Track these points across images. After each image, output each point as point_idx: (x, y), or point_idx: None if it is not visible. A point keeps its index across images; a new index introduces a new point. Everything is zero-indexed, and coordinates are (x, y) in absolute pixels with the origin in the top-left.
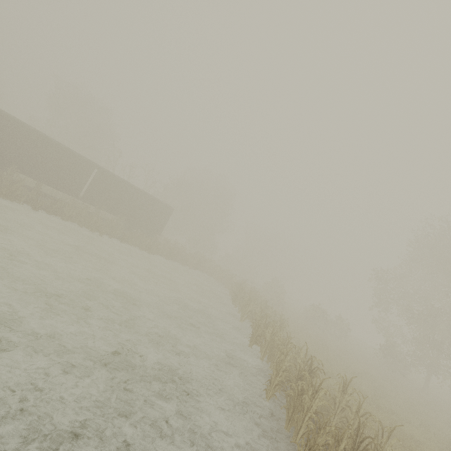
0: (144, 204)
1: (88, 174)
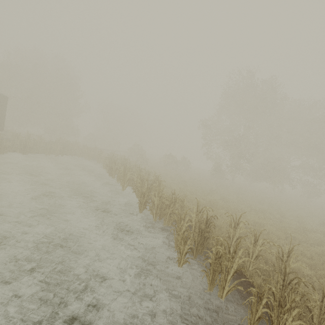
0: None
1: None
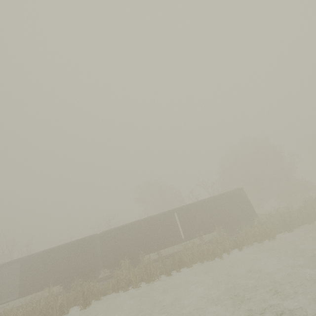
0: (220, 205)
1: (174, 220)
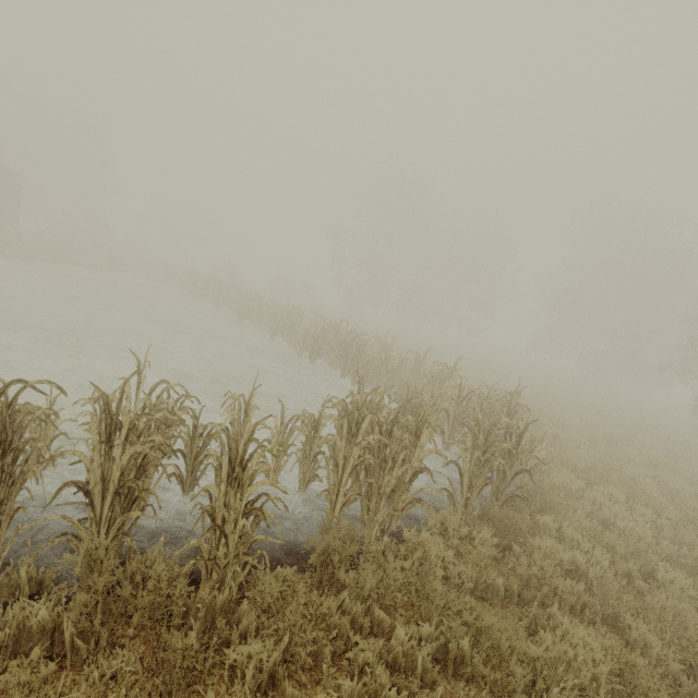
0: None
1: None
